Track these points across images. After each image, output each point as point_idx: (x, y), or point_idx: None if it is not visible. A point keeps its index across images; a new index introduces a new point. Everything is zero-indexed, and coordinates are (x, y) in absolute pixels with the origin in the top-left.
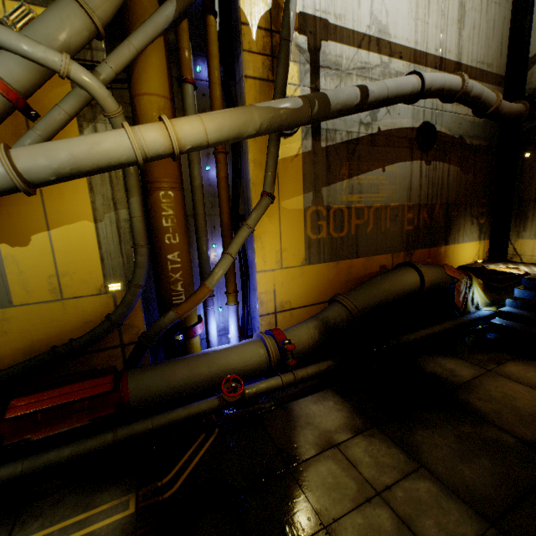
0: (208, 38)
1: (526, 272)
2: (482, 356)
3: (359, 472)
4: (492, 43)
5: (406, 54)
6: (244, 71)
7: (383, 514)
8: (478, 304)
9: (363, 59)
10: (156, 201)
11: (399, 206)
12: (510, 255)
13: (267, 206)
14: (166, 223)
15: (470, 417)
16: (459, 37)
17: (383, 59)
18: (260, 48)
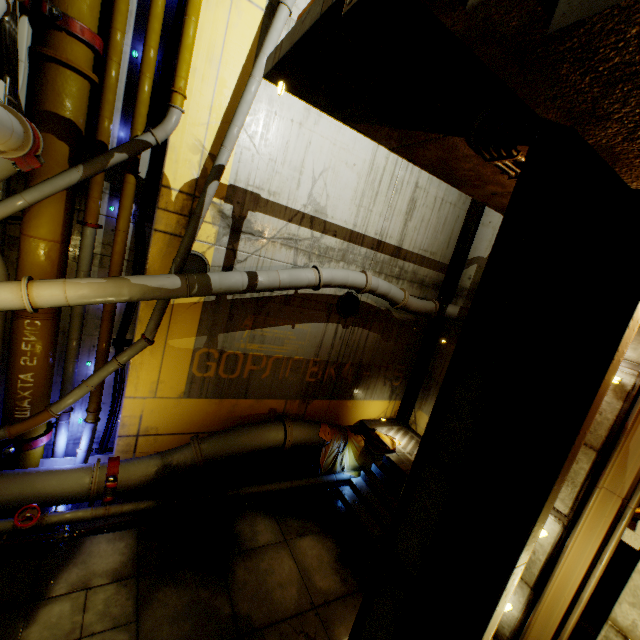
0: (123, 191)
1: (394, 449)
2: (297, 523)
3: (84, 617)
4: (441, 236)
5: (342, 233)
6: (155, 225)
7: None
8: (345, 466)
9: (293, 232)
10: (20, 326)
11: (304, 359)
12: (411, 421)
13: (144, 348)
14: (26, 347)
15: (220, 583)
16: (404, 226)
17: (315, 234)
18: (178, 208)
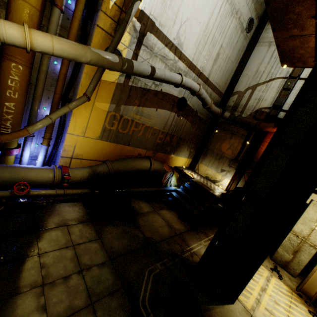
0: None
1: (194, 177)
2: (158, 205)
3: (70, 237)
4: (224, 78)
5: (187, 62)
6: (97, 22)
7: (70, 252)
8: (172, 184)
9: (166, 53)
10: (7, 67)
11: (158, 129)
12: (196, 169)
13: (84, 101)
14: (11, 83)
15: (133, 225)
16: (212, 67)
17: (175, 58)
18: (112, 14)
